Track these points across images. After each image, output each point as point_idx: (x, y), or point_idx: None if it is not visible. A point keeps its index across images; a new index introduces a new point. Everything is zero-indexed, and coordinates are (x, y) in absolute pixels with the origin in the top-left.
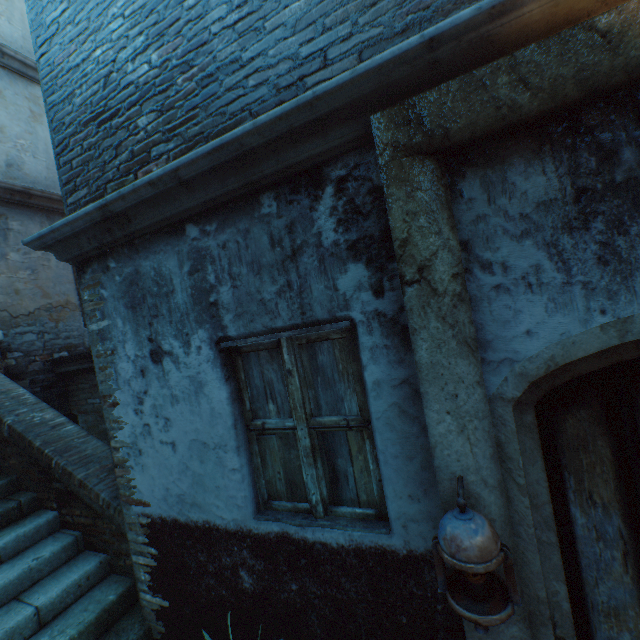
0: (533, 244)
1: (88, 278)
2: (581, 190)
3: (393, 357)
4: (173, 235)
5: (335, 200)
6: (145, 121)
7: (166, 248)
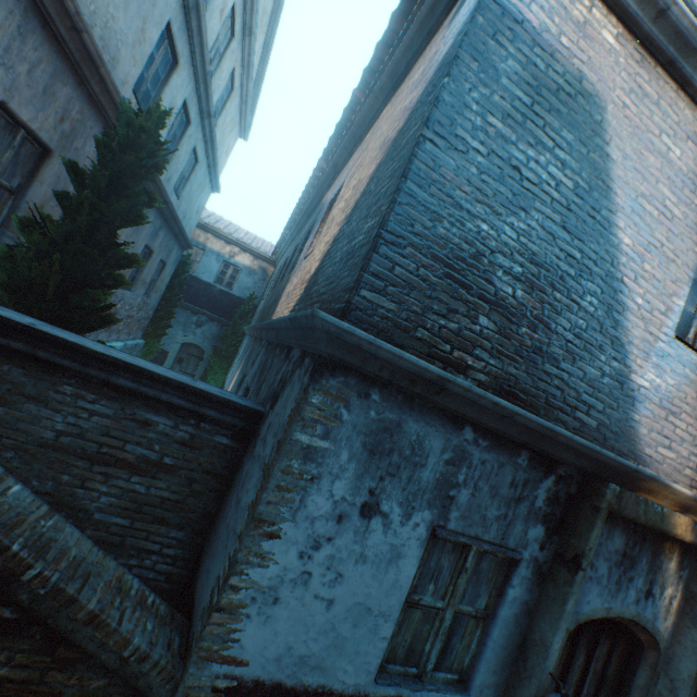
0: (606, 564)
1: (333, 384)
2: (624, 552)
3: (529, 586)
4: (452, 423)
5: (552, 484)
6: (485, 322)
7: (440, 427)
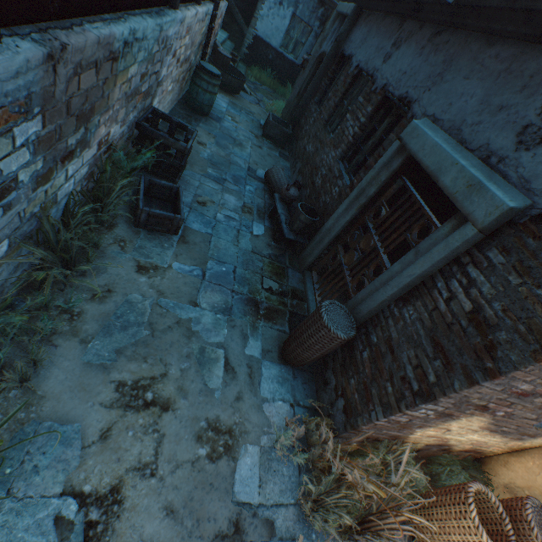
0: None
1: None
2: None
3: (313, 39)
4: None
5: (323, 11)
6: None
7: None
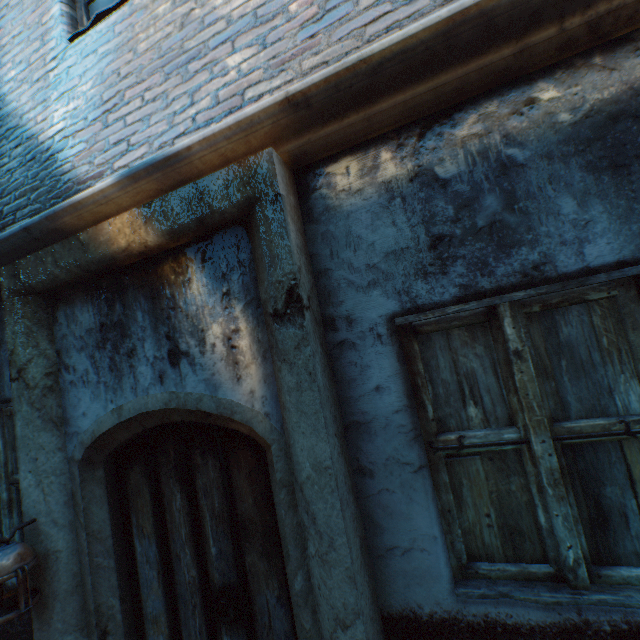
0: (86, 355)
1: None
2: (103, 324)
3: None
4: None
5: None
6: None
7: None
